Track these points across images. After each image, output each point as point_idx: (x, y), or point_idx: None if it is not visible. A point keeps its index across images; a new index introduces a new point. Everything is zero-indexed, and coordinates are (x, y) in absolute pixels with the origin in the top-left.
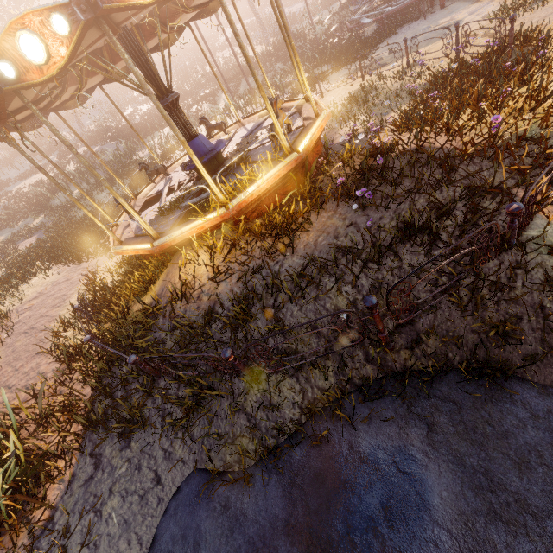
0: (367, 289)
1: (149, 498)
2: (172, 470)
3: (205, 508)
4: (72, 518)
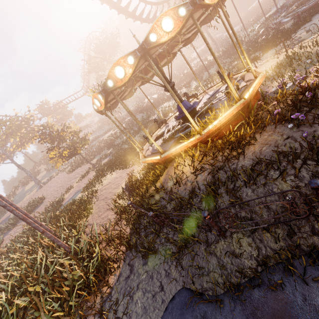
0: (308, 179)
1: (157, 298)
2: (170, 284)
3: (190, 314)
4: (119, 296)
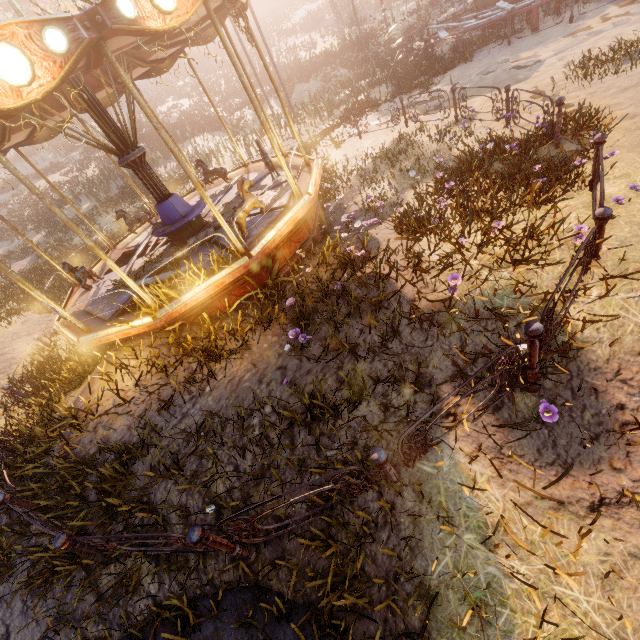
0: (248, 478)
1: None
2: (24, 629)
3: None
4: None
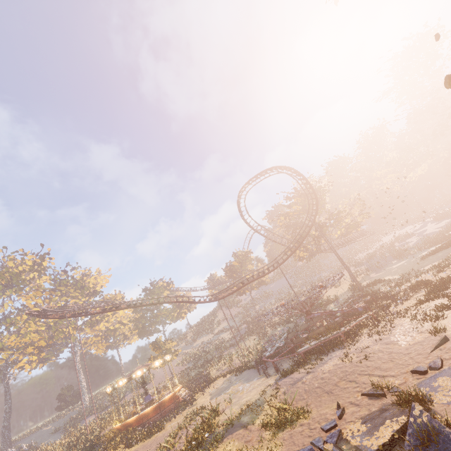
0: None
1: None
2: None
3: None
4: None
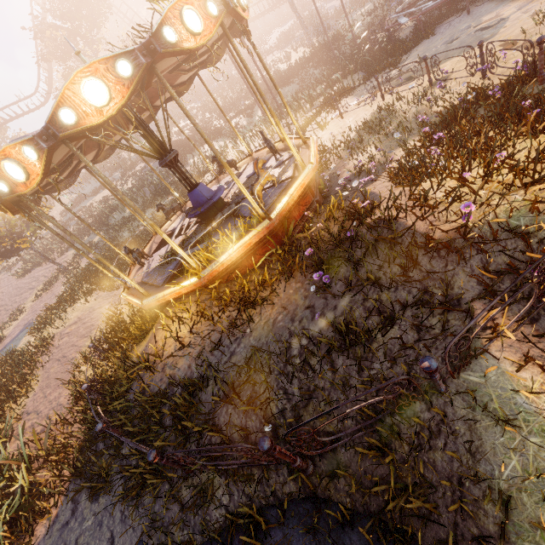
0: (297, 400)
1: None
2: (124, 534)
3: None
4: None
